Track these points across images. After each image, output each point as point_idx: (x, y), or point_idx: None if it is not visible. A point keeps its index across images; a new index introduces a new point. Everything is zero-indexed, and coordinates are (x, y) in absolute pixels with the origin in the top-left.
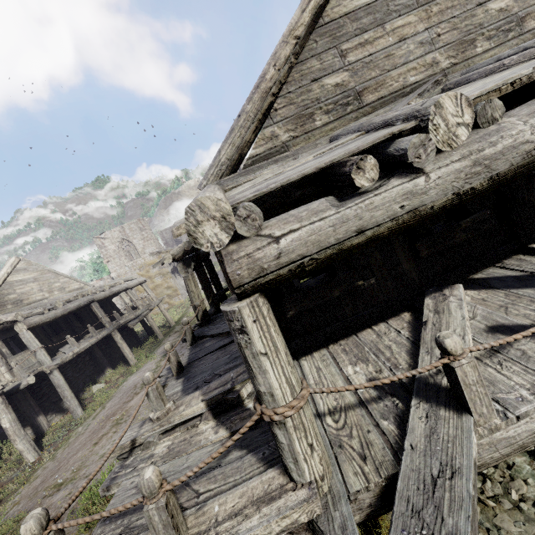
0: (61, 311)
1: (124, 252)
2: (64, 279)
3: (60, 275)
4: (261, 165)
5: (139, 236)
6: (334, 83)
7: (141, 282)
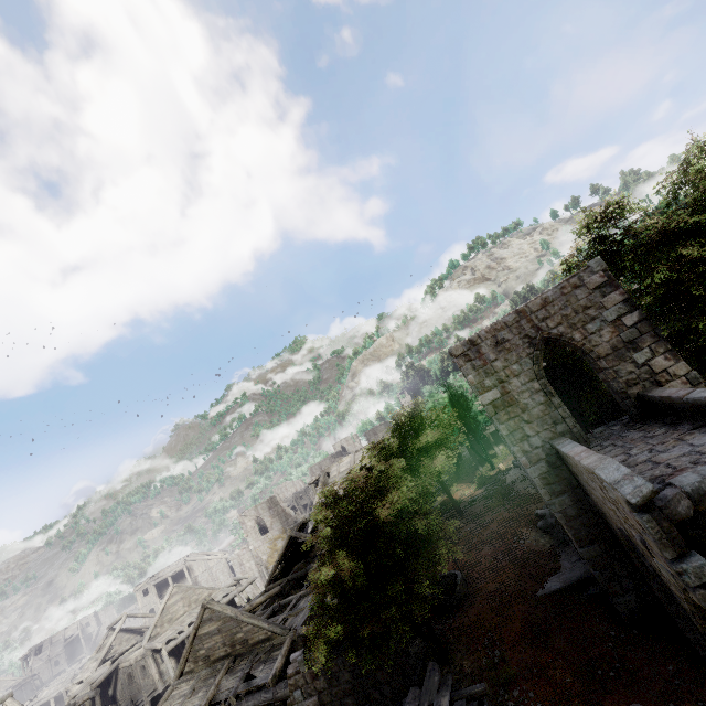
0: (186, 634)
1: (258, 527)
2: (199, 591)
3: (197, 588)
4: (182, 681)
5: (268, 514)
6: (202, 652)
7: (251, 582)
